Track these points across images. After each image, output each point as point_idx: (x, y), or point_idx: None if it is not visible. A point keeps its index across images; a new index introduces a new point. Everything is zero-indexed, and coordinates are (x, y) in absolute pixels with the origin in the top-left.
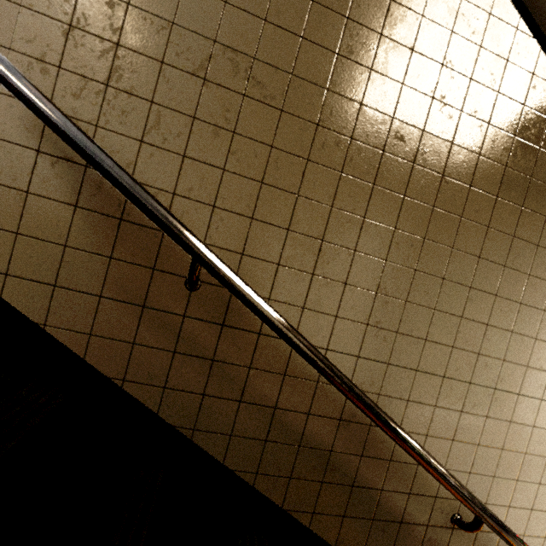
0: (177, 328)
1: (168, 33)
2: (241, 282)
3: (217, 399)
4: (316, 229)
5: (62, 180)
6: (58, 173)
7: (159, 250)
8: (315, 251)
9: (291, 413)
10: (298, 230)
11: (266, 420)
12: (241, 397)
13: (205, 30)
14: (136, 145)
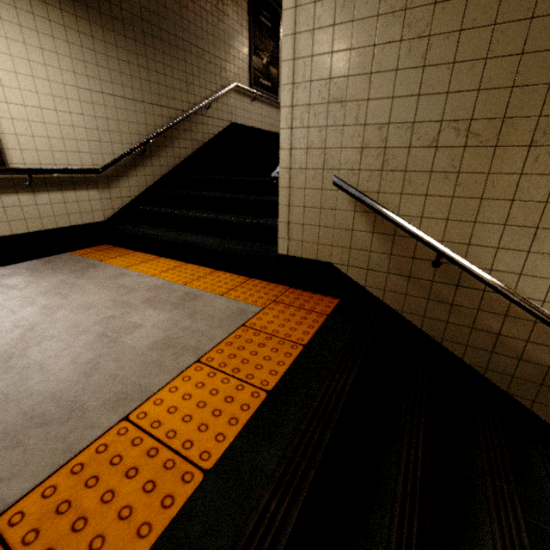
0: (428, 287)
1: (411, 129)
2: (469, 265)
3: (455, 325)
4: (531, 220)
5: (365, 222)
6: (363, 219)
7: (415, 248)
8: (530, 236)
9: (511, 339)
10: (513, 224)
11: (491, 340)
12: (472, 326)
13: (434, 117)
14: (399, 196)
